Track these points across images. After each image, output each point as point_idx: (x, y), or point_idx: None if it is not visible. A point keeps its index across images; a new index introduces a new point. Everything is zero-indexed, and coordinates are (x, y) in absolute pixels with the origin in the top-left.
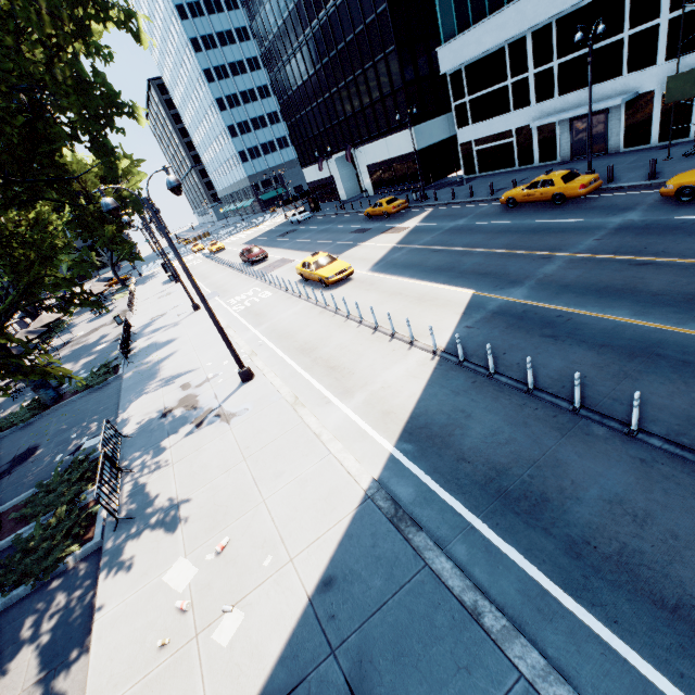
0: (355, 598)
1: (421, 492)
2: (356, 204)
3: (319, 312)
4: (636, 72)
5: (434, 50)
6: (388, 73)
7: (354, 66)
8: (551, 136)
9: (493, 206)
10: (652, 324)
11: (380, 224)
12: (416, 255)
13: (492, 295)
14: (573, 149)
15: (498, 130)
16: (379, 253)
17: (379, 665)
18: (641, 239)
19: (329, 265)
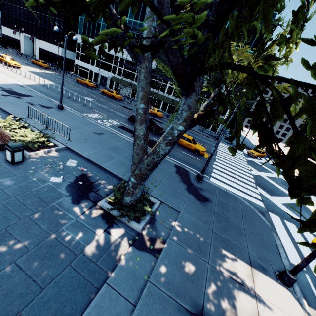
0: (11, 86)
1: (27, 88)
2: (28, 57)
3: (4, 68)
4: (113, 73)
5: (77, 33)
6: (58, 26)
7: (46, 12)
8: (97, 76)
9: (74, 80)
10: (78, 95)
11: (37, 66)
12: (45, 75)
13: (58, 85)
14: (100, 82)
15: (86, 67)
16: (33, 70)
17: (14, 89)
18: (91, 93)
19: (12, 61)
